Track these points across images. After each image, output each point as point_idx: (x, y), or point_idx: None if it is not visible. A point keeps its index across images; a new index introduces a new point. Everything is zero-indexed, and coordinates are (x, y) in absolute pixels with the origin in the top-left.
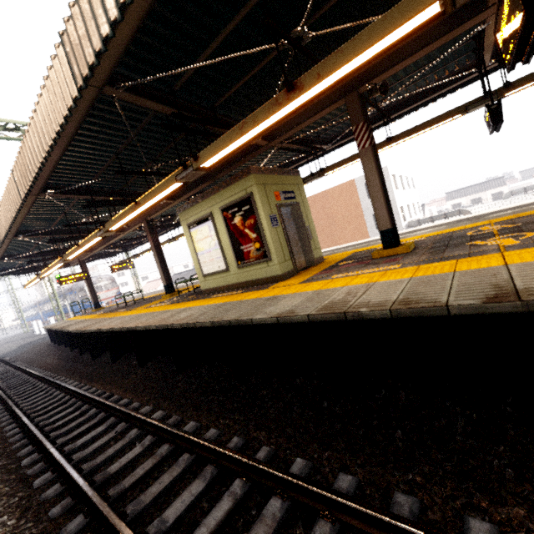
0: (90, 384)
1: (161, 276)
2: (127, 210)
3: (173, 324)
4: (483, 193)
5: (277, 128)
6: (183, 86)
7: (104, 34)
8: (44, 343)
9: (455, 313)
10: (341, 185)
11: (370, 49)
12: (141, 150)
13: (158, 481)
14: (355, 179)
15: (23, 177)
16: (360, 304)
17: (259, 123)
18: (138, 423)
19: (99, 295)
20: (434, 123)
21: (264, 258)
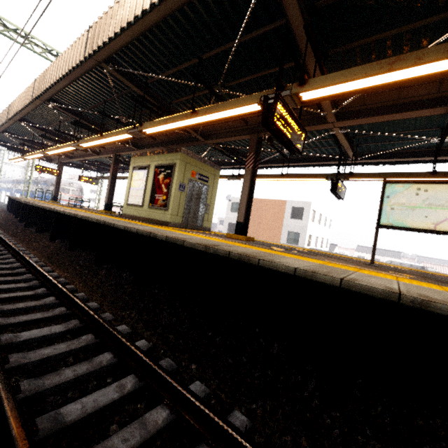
0: (10, 237)
1: (106, 196)
2: (95, 137)
3: (78, 214)
4: (382, 258)
5: (213, 134)
6: (154, 83)
7: (105, 40)
8: (1, 207)
9: (186, 245)
10: (276, 201)
11: (230, 111)
12: (119, 106)
13: (4, 277)
14: (287, 201)
15: (39, 87)
16: (164, 234)
17: (175, 121)
18: (19, 258)
19: (64, 196)
20: (308, 177)
21: (165, 207)
